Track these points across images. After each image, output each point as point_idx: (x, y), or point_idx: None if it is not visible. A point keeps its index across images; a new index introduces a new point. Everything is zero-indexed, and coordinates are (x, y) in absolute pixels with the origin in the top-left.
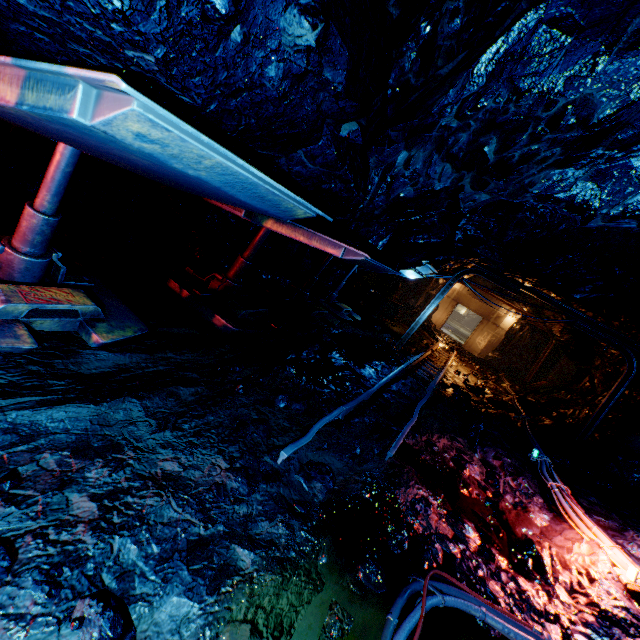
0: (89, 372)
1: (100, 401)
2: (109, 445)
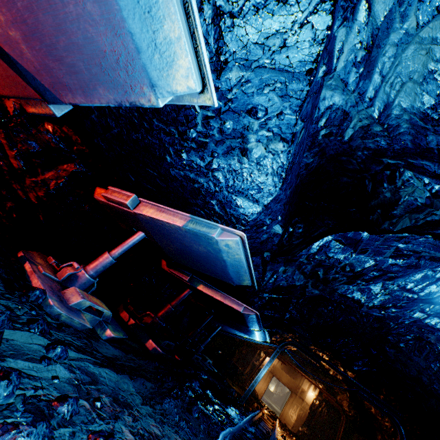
0: (104, 354)
1: (117, 372)
2: (126, 403)
